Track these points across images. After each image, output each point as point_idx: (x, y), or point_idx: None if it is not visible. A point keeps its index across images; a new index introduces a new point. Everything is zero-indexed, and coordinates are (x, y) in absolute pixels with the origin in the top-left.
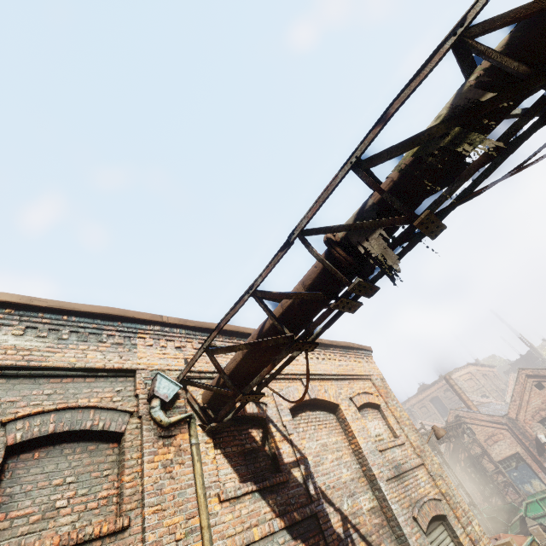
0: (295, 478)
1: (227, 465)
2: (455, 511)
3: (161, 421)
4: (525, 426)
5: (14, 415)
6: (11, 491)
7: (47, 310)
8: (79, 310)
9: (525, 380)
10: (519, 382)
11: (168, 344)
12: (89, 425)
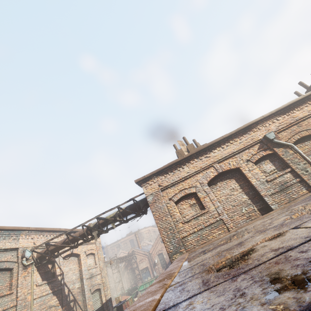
0: (58, 279)
1: (39, 276)
2: (104, 287)
3: (25, 264)
4: (153, 256)
5: None
6: None
7: None
8: (5, 228)
9: (159, 239)
10: (157, 239)
11: (29, 237)
12: (5, 266)
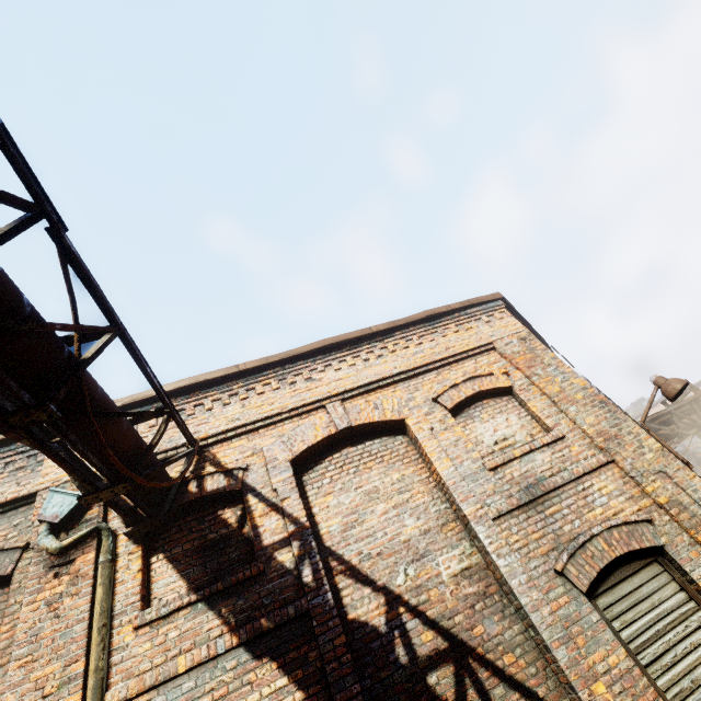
0: (280, 564)
1: (171, 572)
2: (692, 533)
3: (48, 550)
4: None
5: None
6: None
7: None
8: None
9: None
10: None
11: None
12: None
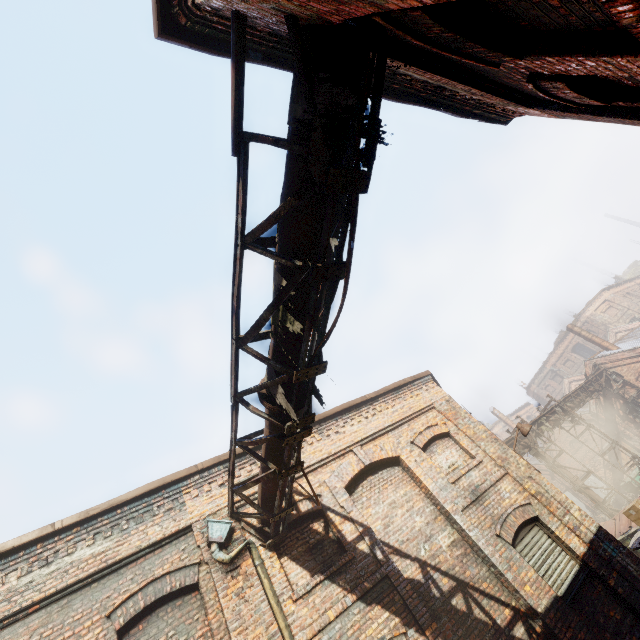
0: (362, 551)
1: (296, 566)
2: (548, 507)
3: (223, 560)
4: None
5: (112, 608)
6: None
7: (103, 512)
8: (126, 500)
9: None
10: None
11: (212, 486)
12: (169, 589)
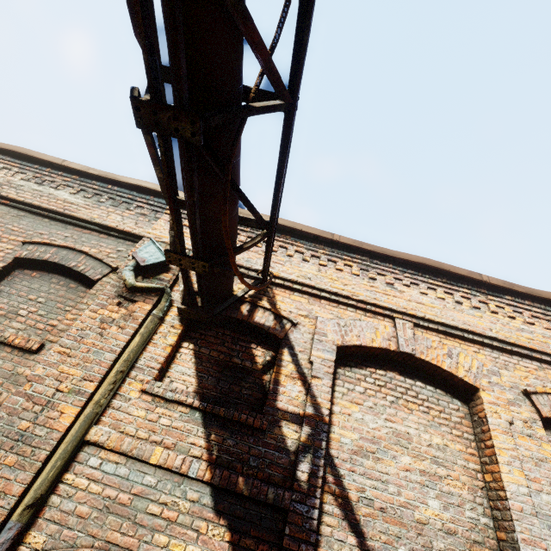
0: (282, 436)
1: (191, 365)
2: None
3: (125, 281)
4: None
5: (31, 240)
6: (3, 289)
7: (100, 180)
8: (119, 180)
9: None
10: None
11: None
12: (73, 264)
